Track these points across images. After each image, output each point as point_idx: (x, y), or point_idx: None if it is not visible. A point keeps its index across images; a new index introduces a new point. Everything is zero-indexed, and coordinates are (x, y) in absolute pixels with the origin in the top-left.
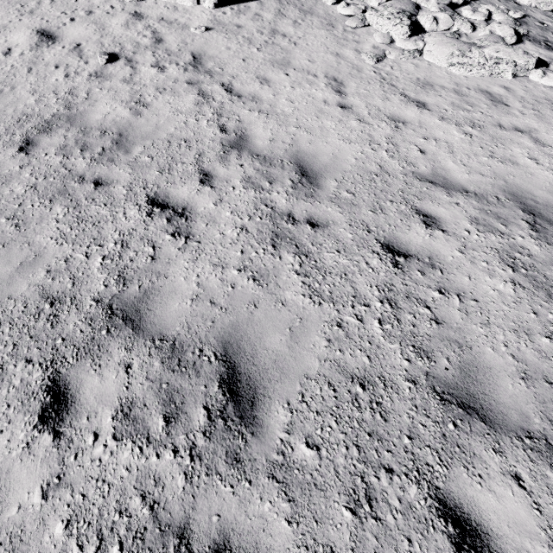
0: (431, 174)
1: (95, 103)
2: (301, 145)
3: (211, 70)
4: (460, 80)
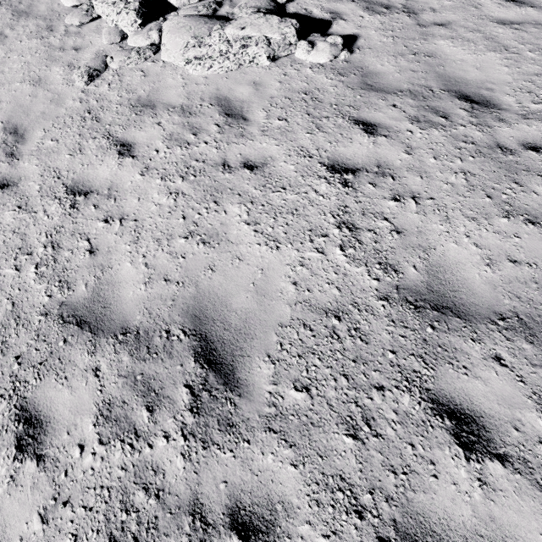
0: (89, 299)
1: None
2: None
3: None
4: (195, 86)
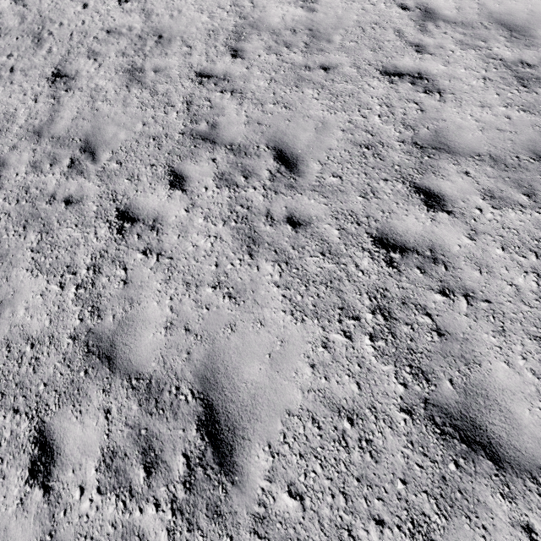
0: None
1: (264, 9)
2: (491, 7)
3: None
4: None
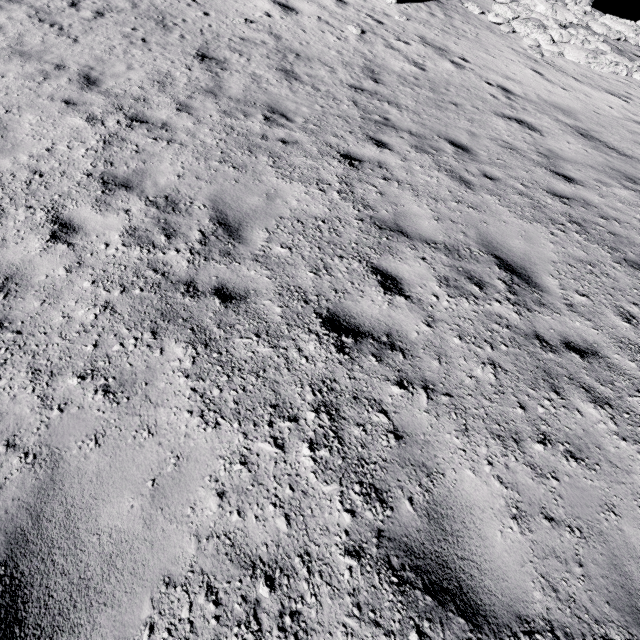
0: (624, 118)
1: (384, 60)
2: (544, 98)
3: (441, 48)
4: (599, 74)
